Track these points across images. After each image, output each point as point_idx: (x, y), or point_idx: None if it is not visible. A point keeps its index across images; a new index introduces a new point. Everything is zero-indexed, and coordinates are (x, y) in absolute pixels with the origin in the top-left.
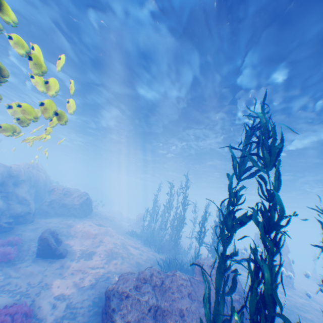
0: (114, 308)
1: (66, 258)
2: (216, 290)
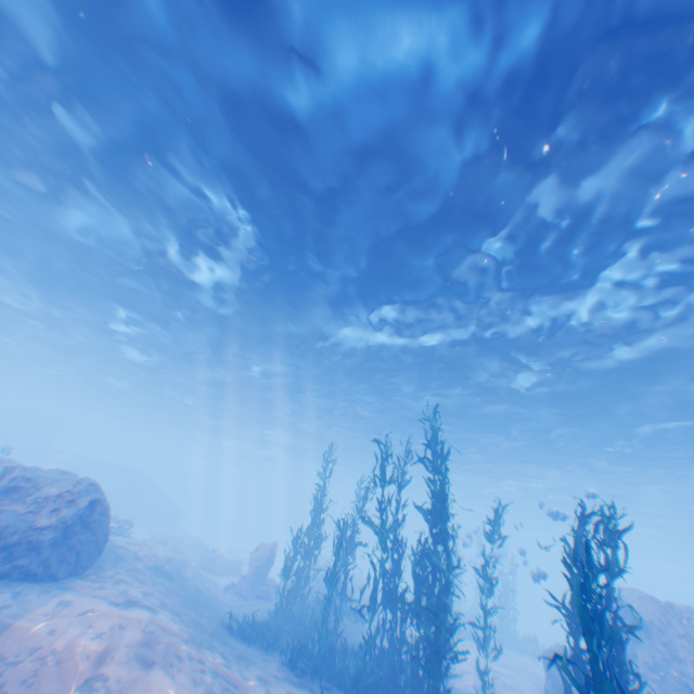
0: None
1: None
2: None
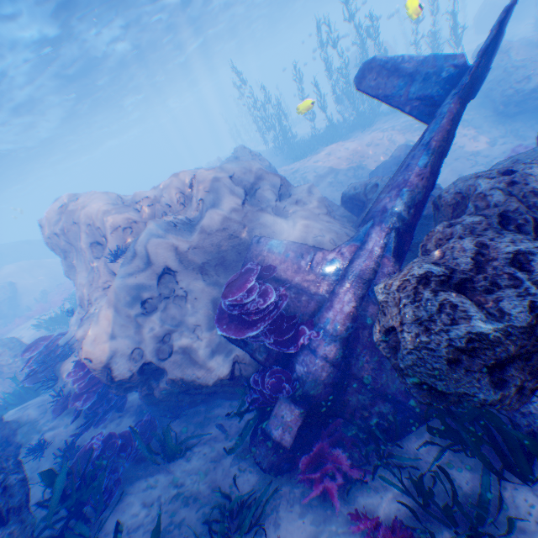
0: None
1: None
2: None
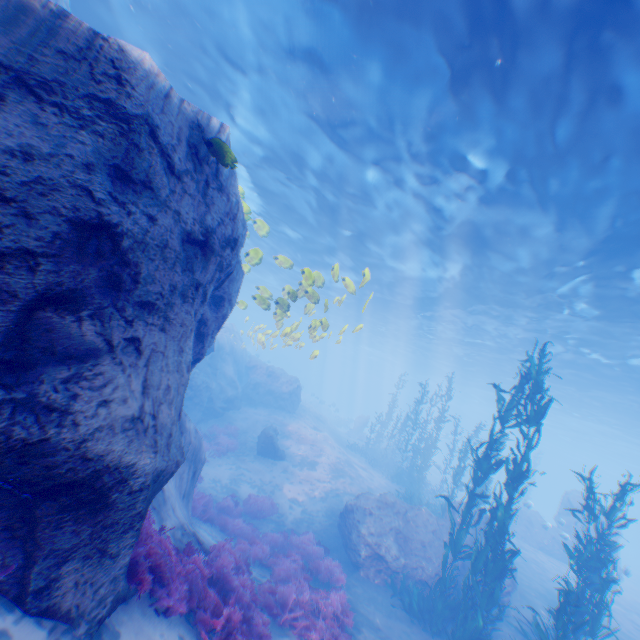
0: (358, 518)
1: (286, 461)
2: (460, 518)
